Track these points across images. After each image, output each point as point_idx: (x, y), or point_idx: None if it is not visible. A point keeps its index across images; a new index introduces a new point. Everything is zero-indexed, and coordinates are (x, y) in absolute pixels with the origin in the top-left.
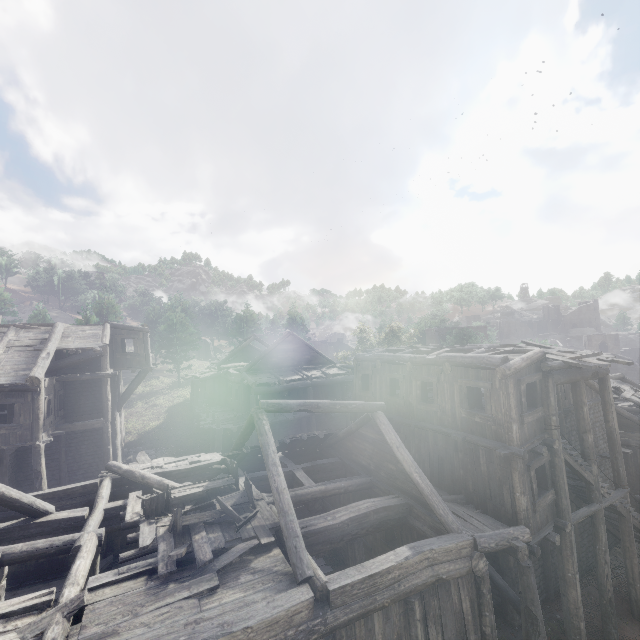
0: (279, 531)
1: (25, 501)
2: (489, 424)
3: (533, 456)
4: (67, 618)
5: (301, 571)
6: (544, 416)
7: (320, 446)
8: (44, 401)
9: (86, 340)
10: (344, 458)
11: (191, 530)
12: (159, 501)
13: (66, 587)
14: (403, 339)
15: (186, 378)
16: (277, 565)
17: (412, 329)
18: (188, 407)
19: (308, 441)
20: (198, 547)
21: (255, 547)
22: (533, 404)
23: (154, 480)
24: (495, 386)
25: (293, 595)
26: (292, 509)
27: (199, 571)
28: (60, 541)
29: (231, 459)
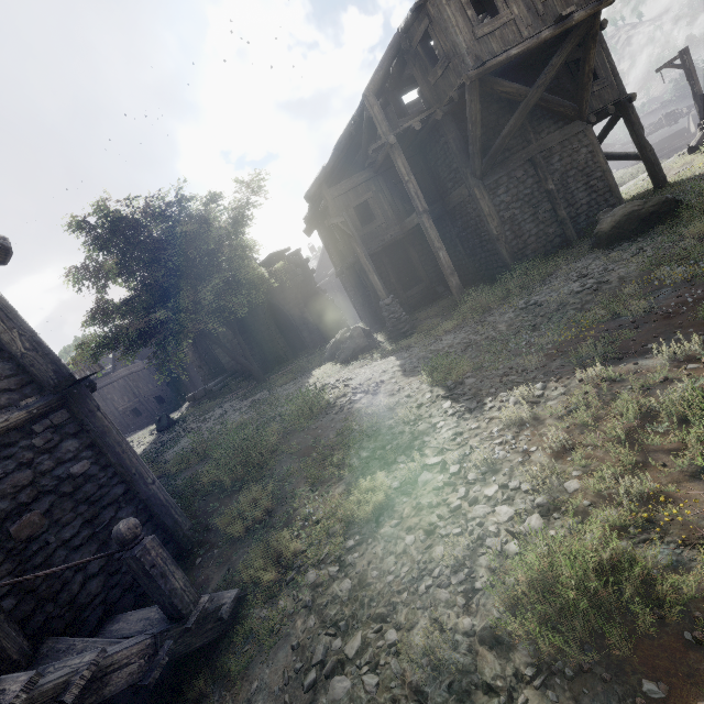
0: None
1: None
2: None
3: None
4: None
5: None
6: None
7: None
8: None
9: None
10: None
11: None
12: None
13: None
14: None
15: None
16: None
17: None
18: None
19: None
20: None
21: None
22: None
23: None
24: None
25: None
26: None
27: None
28: None
29: None
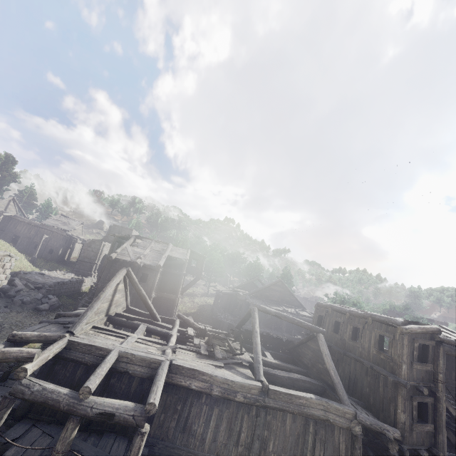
0: (251, 365)
1: (154, 311)
2: (388, 361)
3: (418, 393)
4: (172, 350)
5: (258, 376)
6: (433, 372)
7: (282, 348)
8: (158, 277)
9: (180, 254)
10: (295, 358)
11: (214, 347)
12: (202, 332)
13: (170, 343)
14: (360, 307)
15: (215, 290)
16: (248, 374)
17: (376, 307)
18: (210, 308)
19: (276, 341)
20: (216, 353)
21: (240, 363)
22: (425, 360)
23: (198, 326)
24: (396, 338)
25: (253, 382)
26: (260, 353)
27: (216, 360)
28: (165, 331)
29: (235, 329)
